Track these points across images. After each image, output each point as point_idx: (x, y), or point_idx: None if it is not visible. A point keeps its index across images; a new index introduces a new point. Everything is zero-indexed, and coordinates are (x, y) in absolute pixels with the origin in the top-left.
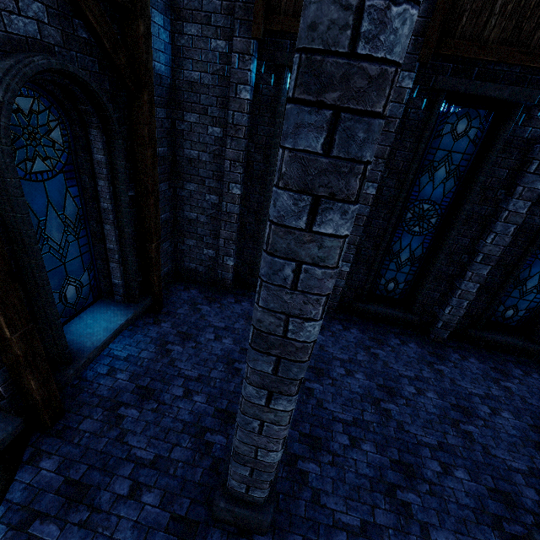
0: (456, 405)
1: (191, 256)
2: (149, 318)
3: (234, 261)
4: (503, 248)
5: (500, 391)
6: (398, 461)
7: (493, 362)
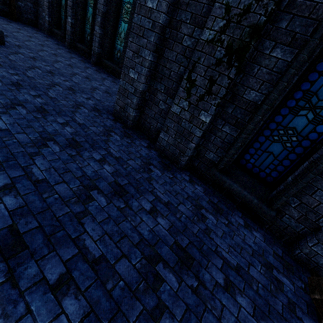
0: (56, 54)
1: (41, 16)
2: (8, 19)
3: (50, 20)
4: (102, 6)
5: (82, 66)
6: (7, 36)
7: (102, 72)
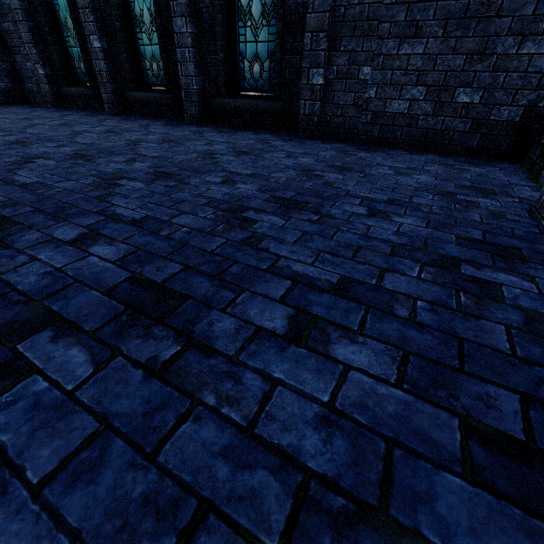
0: (112, 131)
1: (25, 75)
2: None
3: (48, 72)
4: None
5: (186, 134)
6: None
7: (230, 130)
